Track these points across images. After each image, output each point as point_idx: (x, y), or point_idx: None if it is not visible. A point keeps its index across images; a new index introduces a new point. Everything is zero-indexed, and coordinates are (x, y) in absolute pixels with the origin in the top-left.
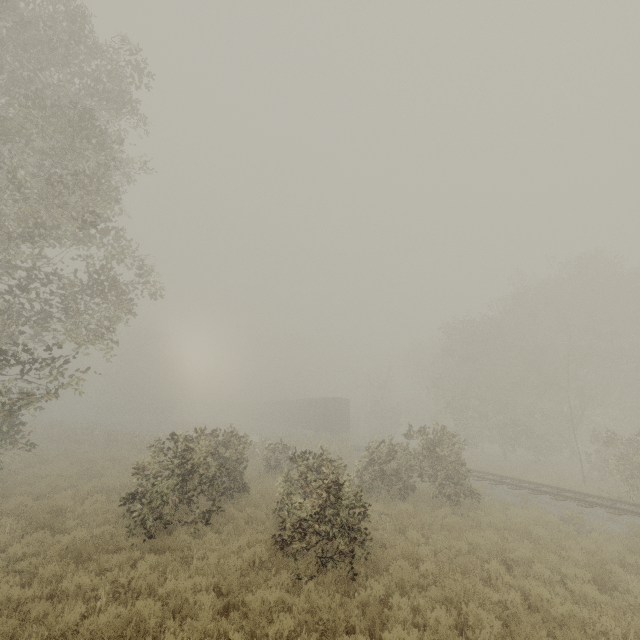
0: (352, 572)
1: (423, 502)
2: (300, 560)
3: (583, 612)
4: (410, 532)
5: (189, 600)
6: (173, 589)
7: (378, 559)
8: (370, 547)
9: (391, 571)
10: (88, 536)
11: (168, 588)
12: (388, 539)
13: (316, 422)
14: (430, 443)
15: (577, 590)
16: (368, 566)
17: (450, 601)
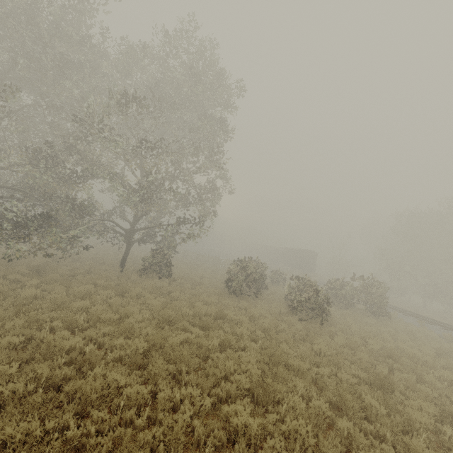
0: (322, 322)
1: (357, 312)
2: (299, 315)
3: (419, 353)
4: (348, 319)
5: (263, 315)
6: (258, 310)
7: (332, 323)
8: (329, 319)
9: (338, 325)
10: (216, 291)
11: (256, 310)
12: (337, 320)
13: (293, 263)
14: (368, 285)
15: (423, 350)
16: (328, 324)
17: (362, 339)
